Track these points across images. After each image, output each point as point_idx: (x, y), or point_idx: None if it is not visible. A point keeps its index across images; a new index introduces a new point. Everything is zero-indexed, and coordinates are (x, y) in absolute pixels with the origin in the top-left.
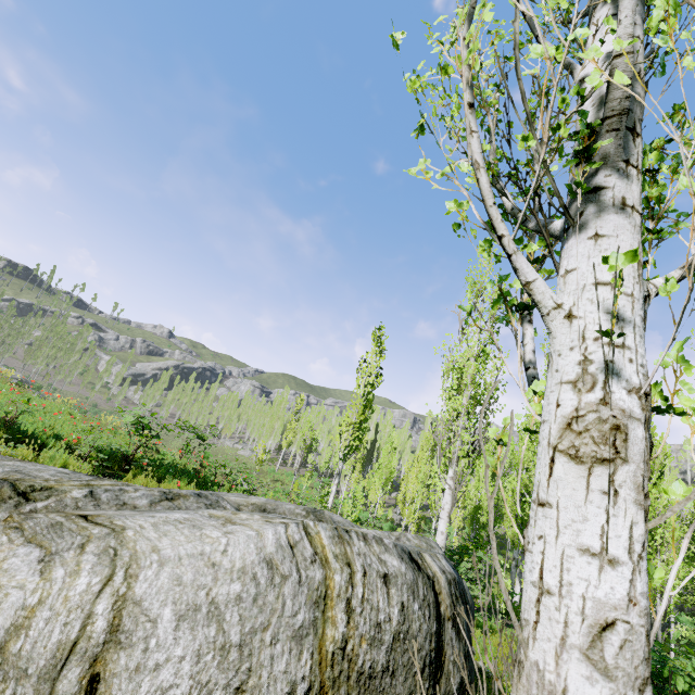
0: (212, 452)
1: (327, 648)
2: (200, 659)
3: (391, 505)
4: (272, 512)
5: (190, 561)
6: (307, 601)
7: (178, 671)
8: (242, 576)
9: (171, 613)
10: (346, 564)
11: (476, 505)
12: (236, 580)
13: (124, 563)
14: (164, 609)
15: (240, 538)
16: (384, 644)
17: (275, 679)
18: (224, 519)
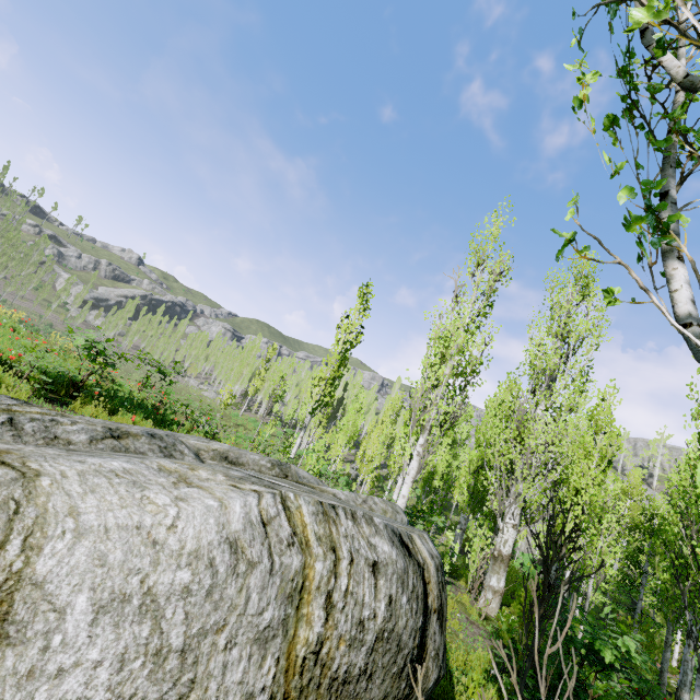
0: (175, 389)
1: (297, 653)
2: (124, 666)
3: (349, 461)
4: (234, 460)
5: (121, 536)
6: (279, 594)
7: (91, 680)
8: (194, 561)
9: (86, 601)
10: (331, 548)
11: (431, 470)
12: (184, 567)
13: (24, 527)
14: (77, 596)
15: (196, 509)
16: (365, 645)
17: (226, 691)
18: (177, 476)
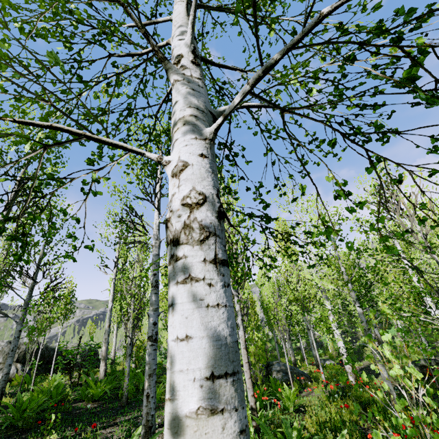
0: None
1: None
2: None
3: None
4: None
5: None
6: None
7: None
8: None
9: None
10: None
11: None
12: None
13: None
14: None
15: None
16: None
17: None
18: None
